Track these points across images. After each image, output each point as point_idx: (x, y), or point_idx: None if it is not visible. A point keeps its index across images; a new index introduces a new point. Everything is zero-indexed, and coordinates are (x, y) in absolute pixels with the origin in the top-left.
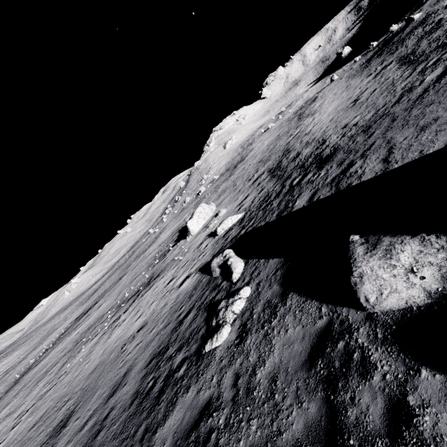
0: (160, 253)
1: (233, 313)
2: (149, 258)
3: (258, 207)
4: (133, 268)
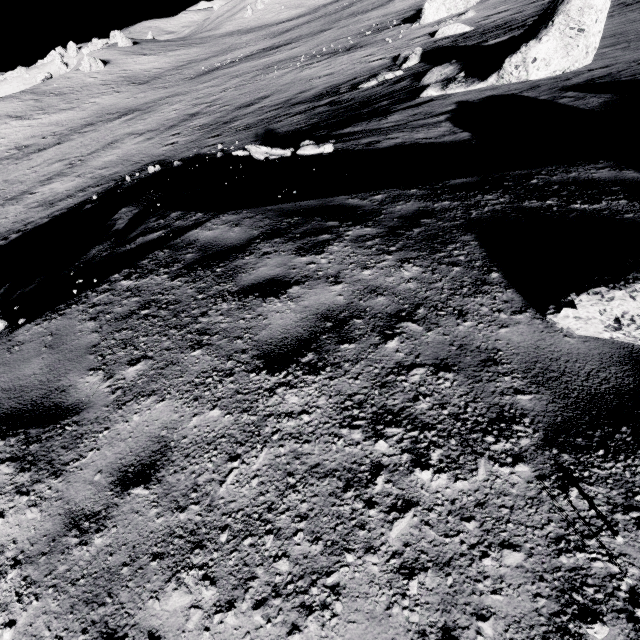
0: (378, 25)
1: (384, 78)
2: (364, 25)
3: (486, 29)
4: (341, 27)
